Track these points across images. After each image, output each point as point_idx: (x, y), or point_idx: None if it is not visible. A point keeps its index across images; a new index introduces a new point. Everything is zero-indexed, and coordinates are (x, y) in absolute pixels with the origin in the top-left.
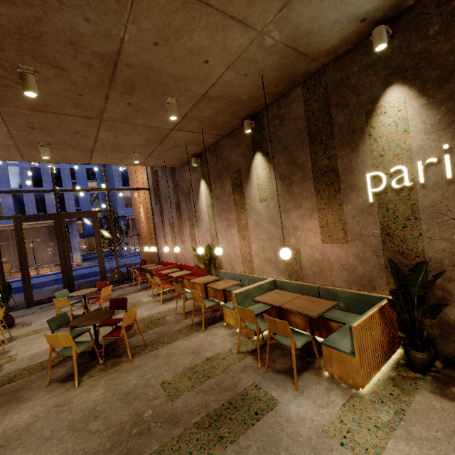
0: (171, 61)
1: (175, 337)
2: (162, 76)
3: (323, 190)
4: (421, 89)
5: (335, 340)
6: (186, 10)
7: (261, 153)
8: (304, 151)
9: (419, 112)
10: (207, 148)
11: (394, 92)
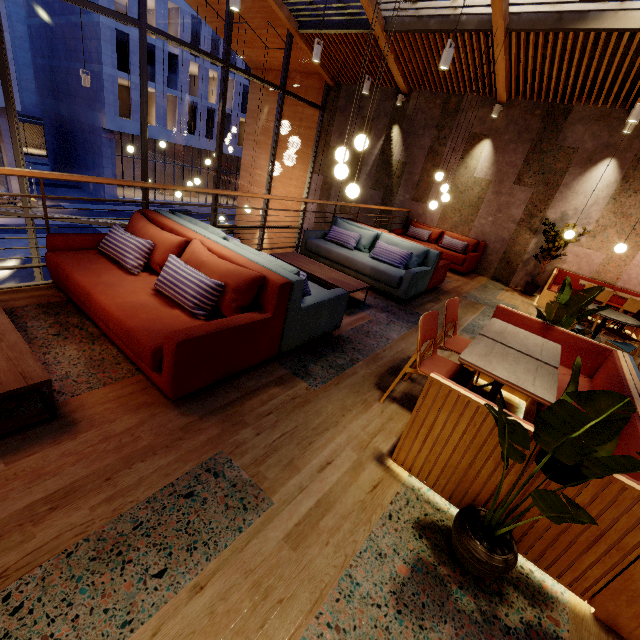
0: None
1: None
2: None
3: None
4: None
5: None
6: None
7: None
8: None
9: None
10: None
11: None
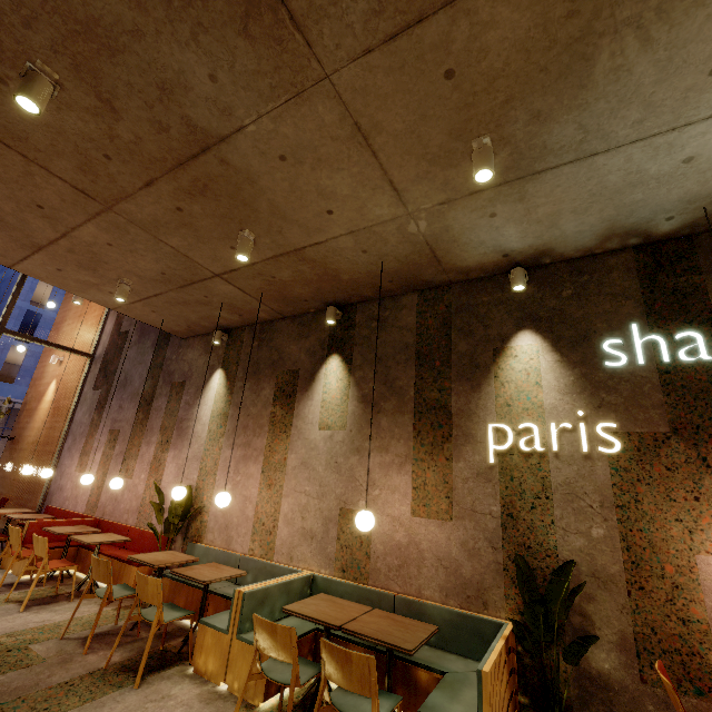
0: (287, 188)
1: (53, 703)
2: (260, 199)
3: (427, 433)
4: (555, 344)
5: (441, 707)
6: (347, 145)
7: (340, 356)
8: (407, 372)
9: (552, 367)
10: (250, 324)
11: (527, 338)
